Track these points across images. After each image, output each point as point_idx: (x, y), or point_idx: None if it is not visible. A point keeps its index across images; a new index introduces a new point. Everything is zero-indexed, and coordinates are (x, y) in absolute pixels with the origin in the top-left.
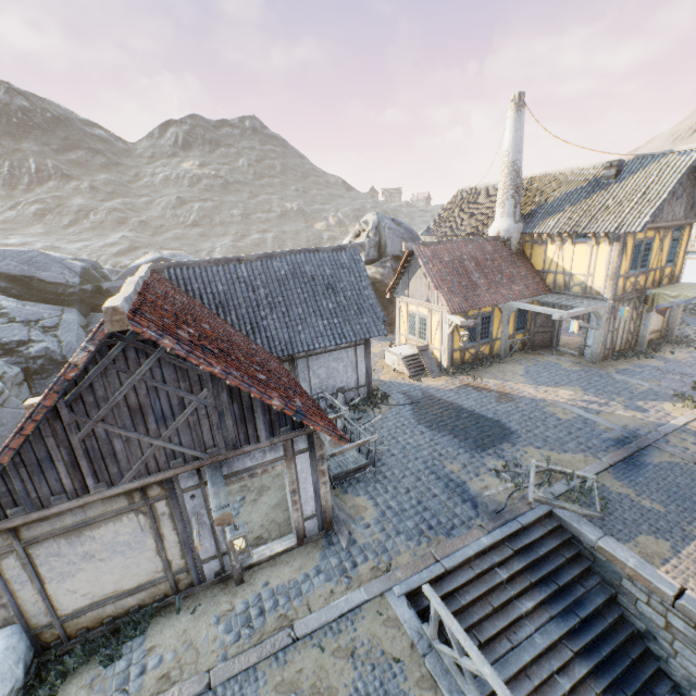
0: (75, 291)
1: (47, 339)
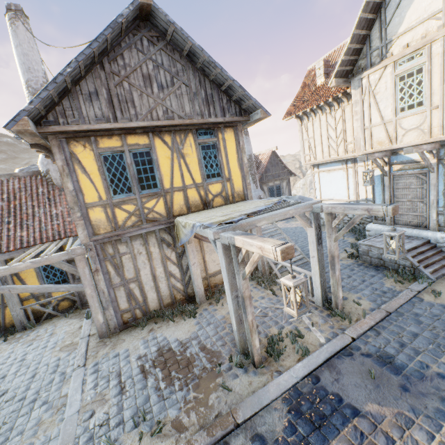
0: None
1: None
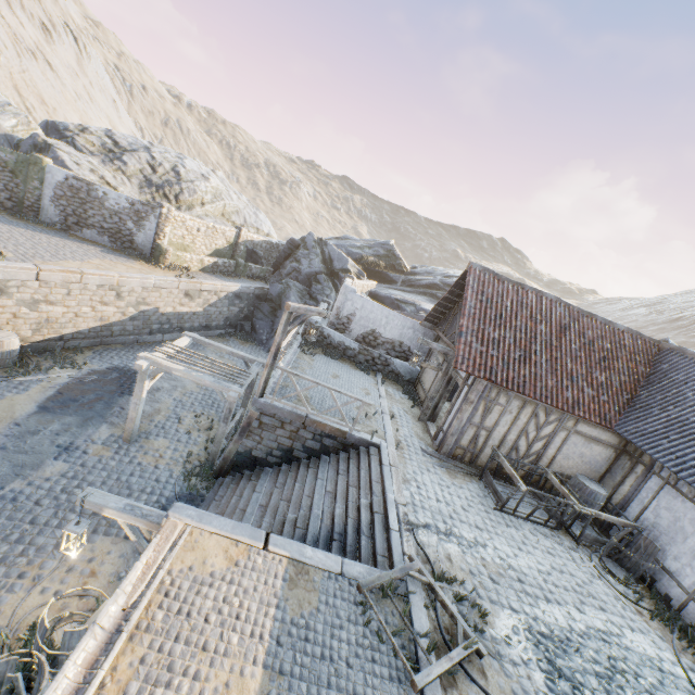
0: None
1: None
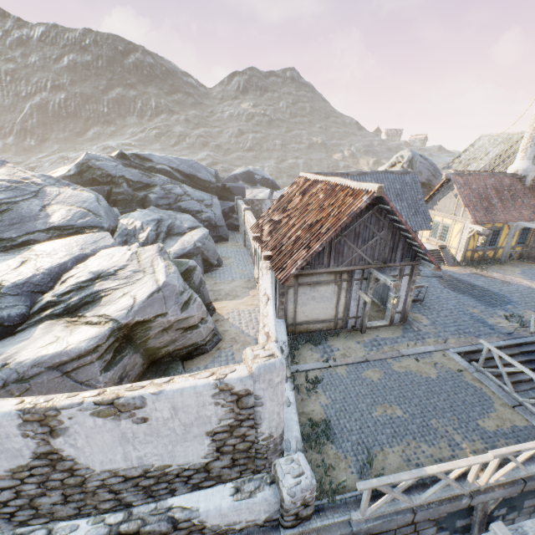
0: (214, 187)
1: (209, 212)
